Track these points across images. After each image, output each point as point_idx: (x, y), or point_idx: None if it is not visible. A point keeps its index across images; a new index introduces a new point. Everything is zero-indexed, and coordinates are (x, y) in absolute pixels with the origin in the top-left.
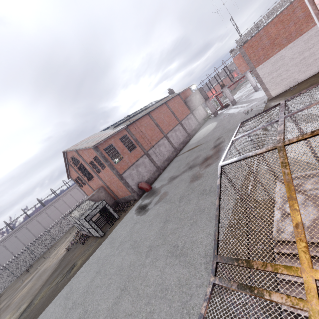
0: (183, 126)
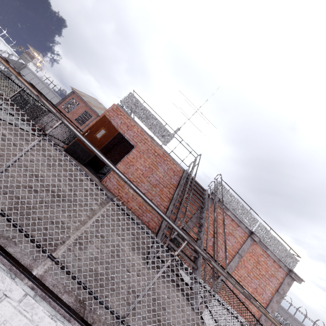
0: None
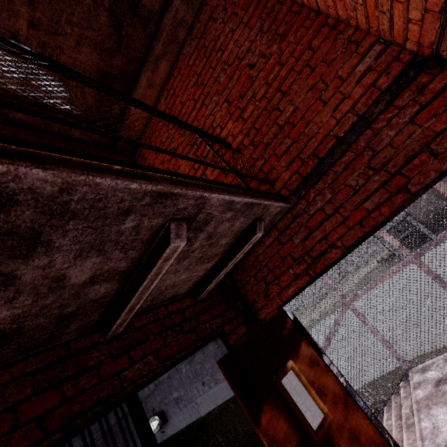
0: None
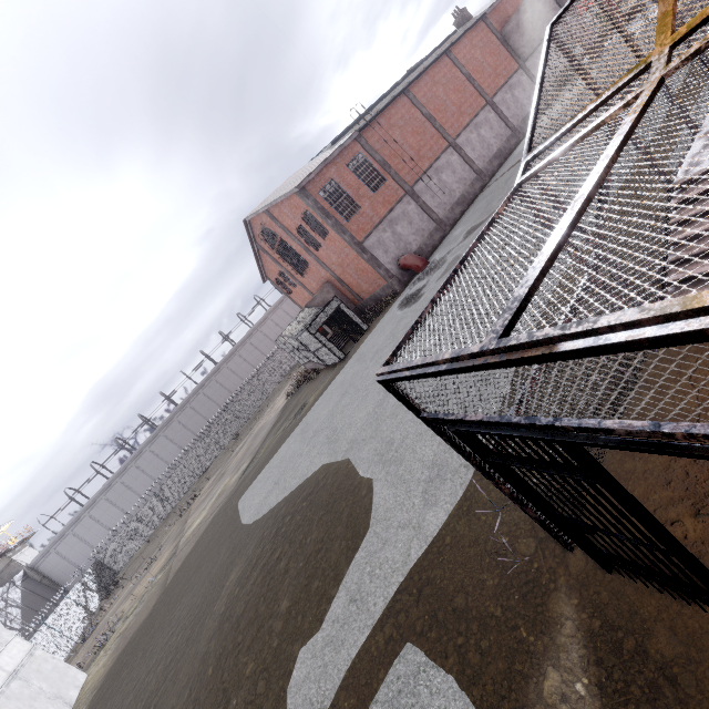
0: (497, 110)
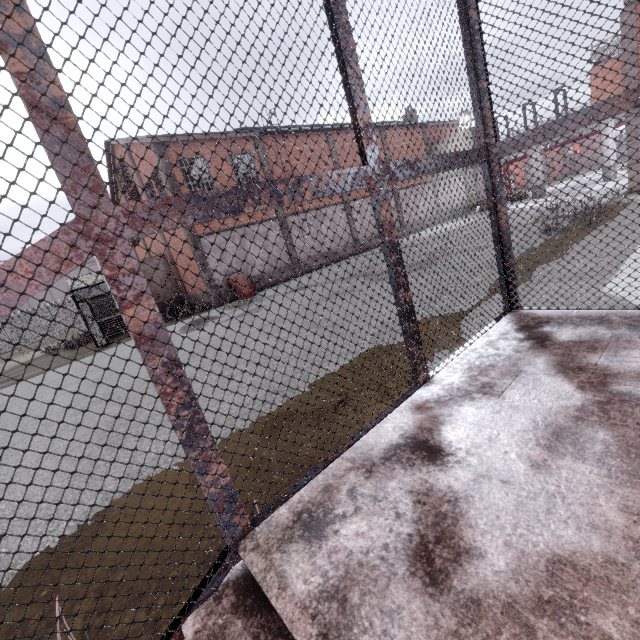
0: (398, 201)
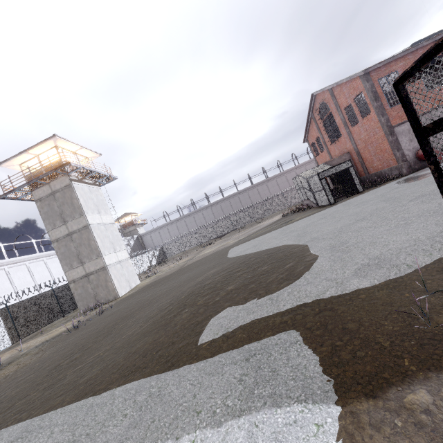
0: None
